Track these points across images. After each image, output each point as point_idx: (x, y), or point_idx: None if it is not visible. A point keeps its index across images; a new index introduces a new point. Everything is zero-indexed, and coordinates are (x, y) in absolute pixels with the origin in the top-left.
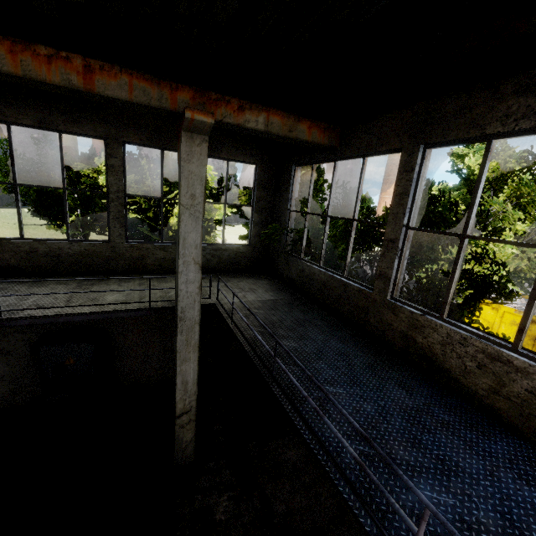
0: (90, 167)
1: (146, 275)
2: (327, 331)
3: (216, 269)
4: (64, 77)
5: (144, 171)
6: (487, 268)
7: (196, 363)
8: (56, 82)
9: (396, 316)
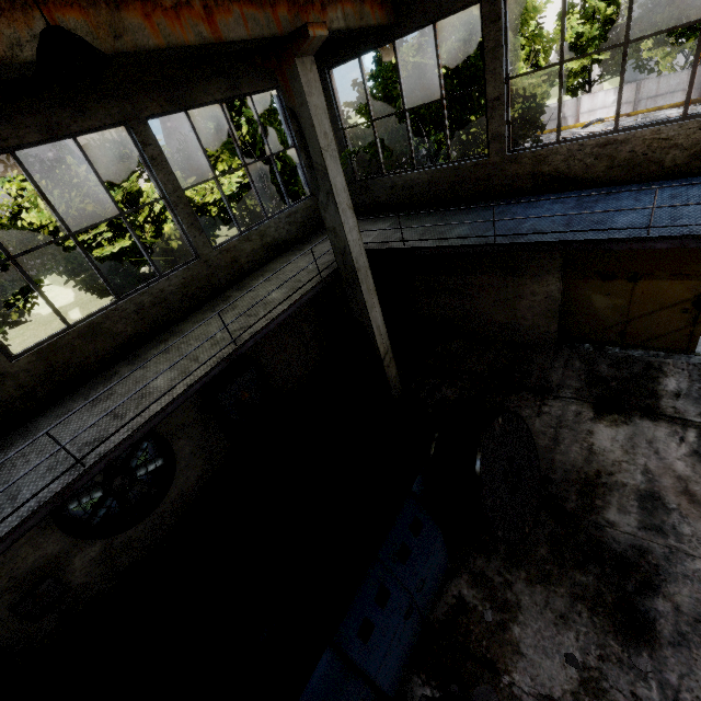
0: (1, 206)
1: (250, 277)
2: (467, 212)
3: (298, 238)
4: (195, 31)
5: (75, 178)
6: (521, 108)
7: (378, 307)
8: (192, 41)
9: (520, 164)
